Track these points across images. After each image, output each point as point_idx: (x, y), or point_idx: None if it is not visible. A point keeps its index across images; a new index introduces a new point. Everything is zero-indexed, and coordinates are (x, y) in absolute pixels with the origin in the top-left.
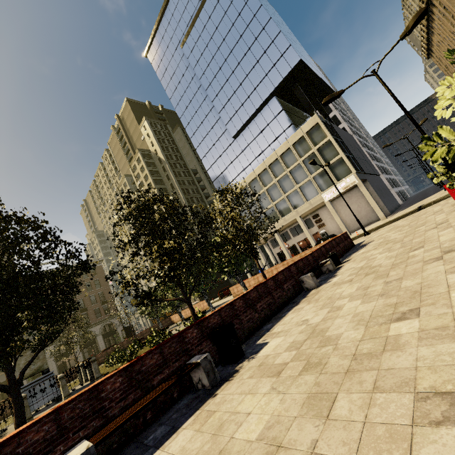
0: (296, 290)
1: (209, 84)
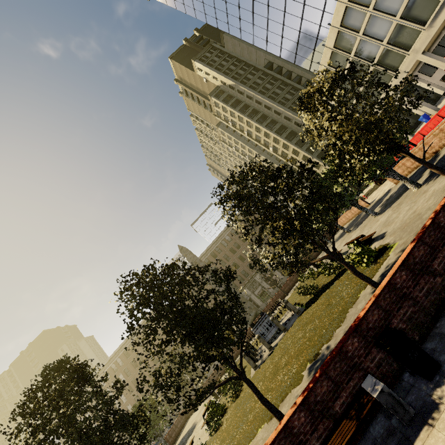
0: None
1: None
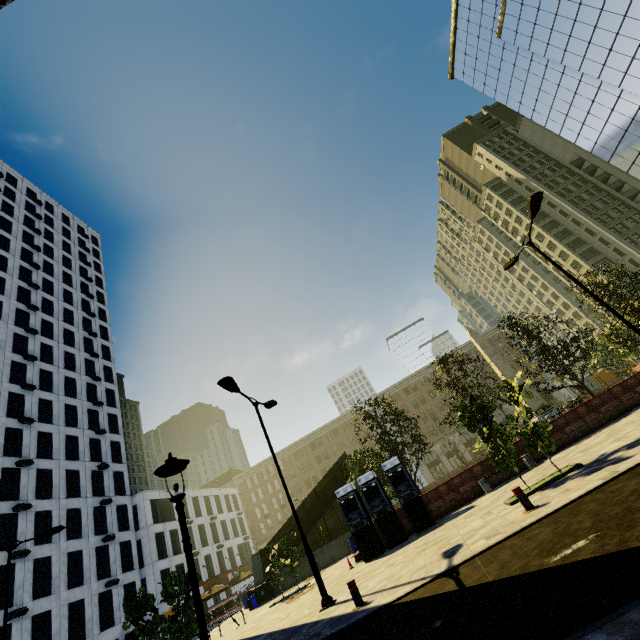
0: None
1: (563, 53)
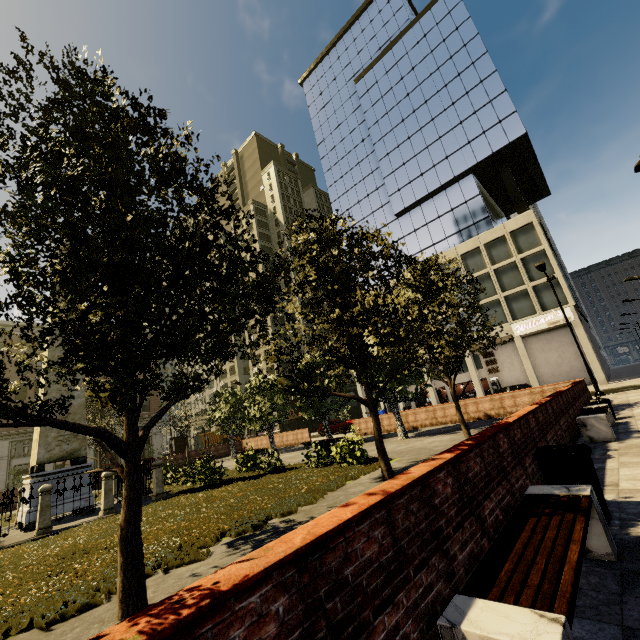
0: (571, 436)
1: (381, 138)
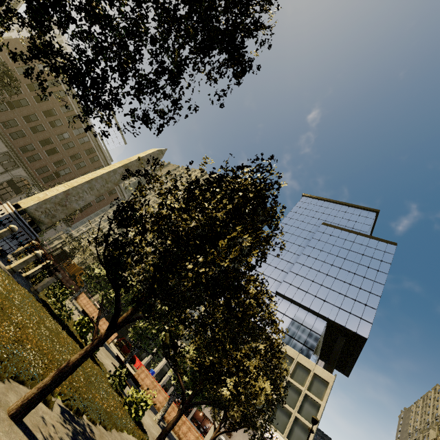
0: None
1: (308, 255)
